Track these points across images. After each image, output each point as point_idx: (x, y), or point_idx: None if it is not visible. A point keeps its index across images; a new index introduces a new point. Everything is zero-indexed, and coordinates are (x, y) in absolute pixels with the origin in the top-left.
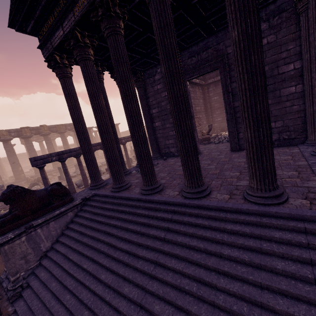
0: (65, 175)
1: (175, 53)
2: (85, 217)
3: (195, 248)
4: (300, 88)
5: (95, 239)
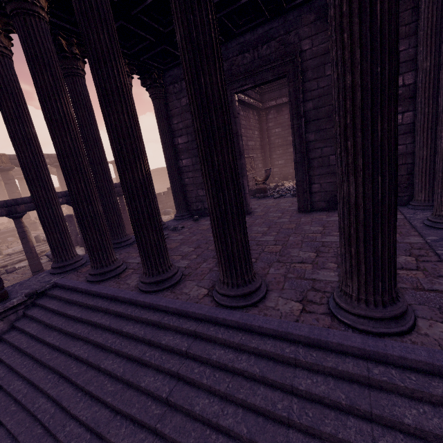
0: (22, 240)
1: None
2: (27, 332)
3: (229, 433)
4: (409, 117)
5: (33, 385)
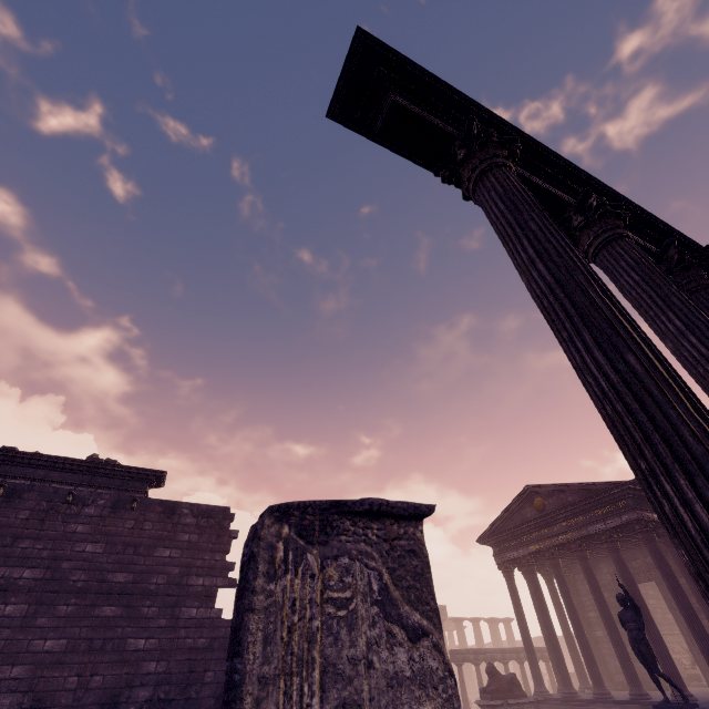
0: (479, 686)
1: (598, 589)
2: None
3: None
4: None
5: None
